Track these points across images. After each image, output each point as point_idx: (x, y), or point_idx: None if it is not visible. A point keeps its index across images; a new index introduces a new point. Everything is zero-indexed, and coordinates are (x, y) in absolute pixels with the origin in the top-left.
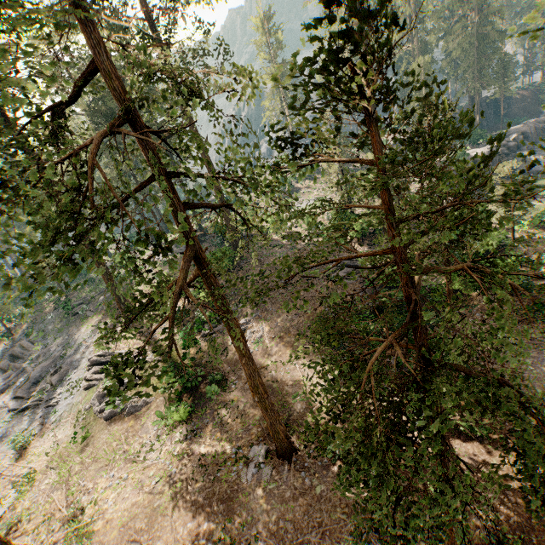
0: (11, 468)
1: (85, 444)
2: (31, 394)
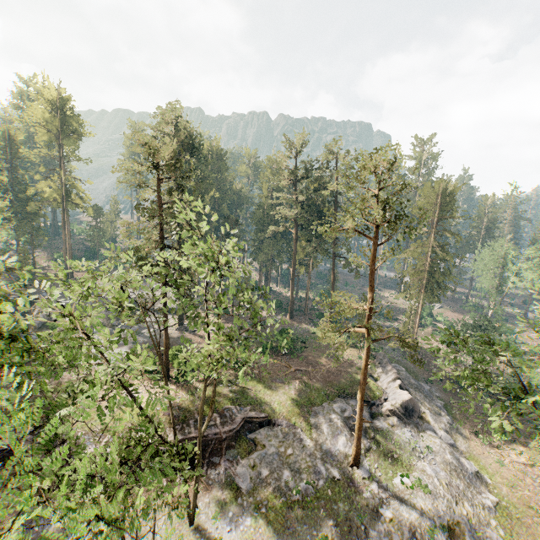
0: None
1: None
2: None
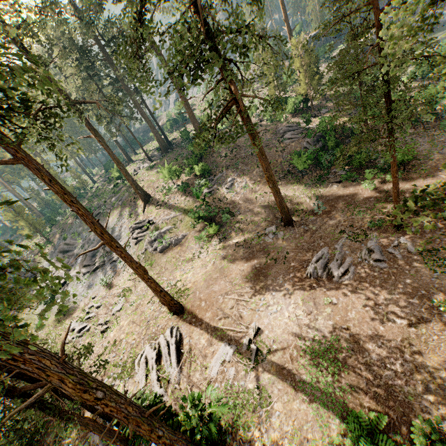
0: (109, 293)
1: (153, 267)
2: (95, 261)
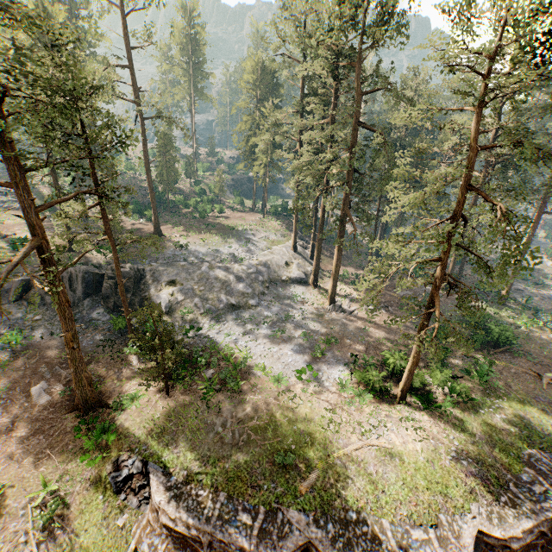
0: None
1: None
2: None
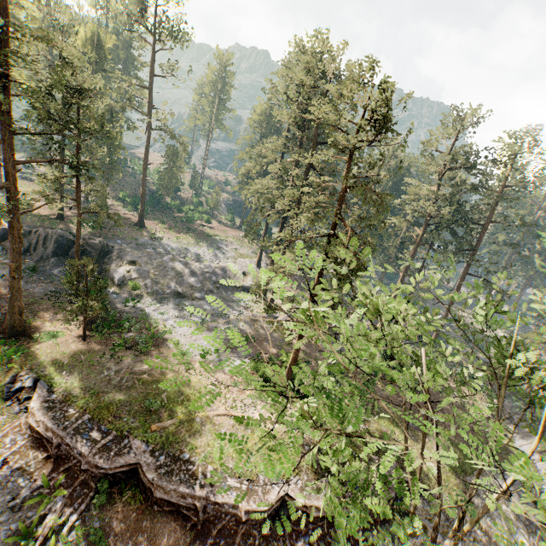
0: None
1: None
2: None
